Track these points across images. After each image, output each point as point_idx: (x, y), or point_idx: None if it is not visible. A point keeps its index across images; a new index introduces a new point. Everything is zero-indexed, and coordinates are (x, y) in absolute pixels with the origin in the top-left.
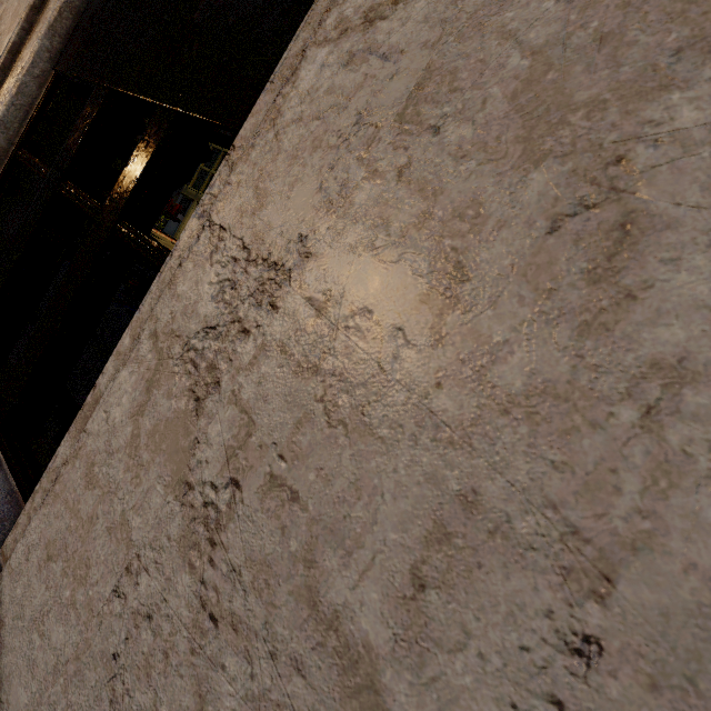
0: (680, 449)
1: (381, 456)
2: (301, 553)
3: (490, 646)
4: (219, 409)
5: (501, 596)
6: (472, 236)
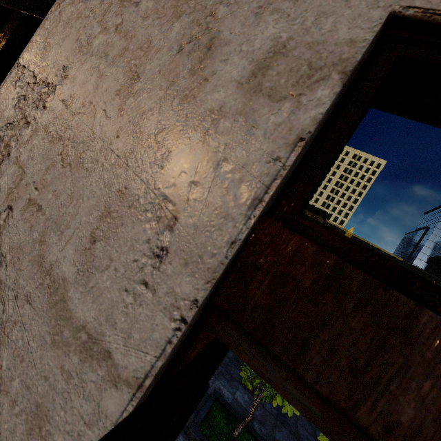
0: (214, 150)
1: (85, 178)
2: (38, 238)
3: (121, 263)
4: (7, 168)
5: (129, 237)
6: (144, 57)
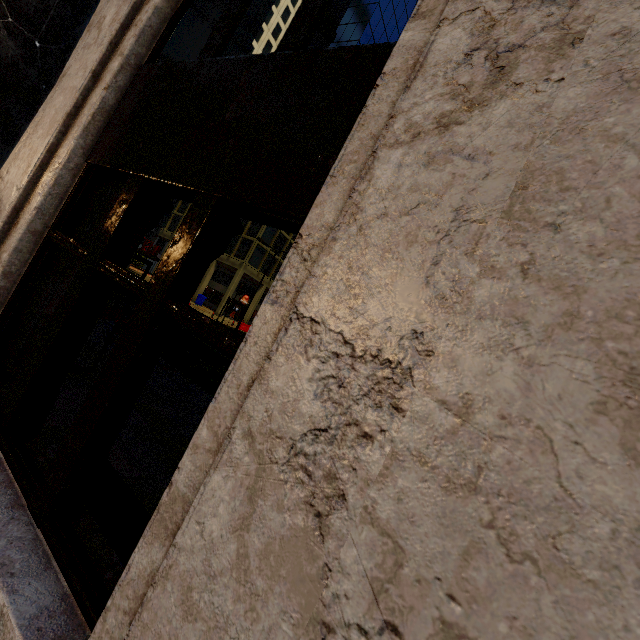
0: None
1: (599, 606)
2: None
3: None
4: (350, 529)
5: None
6: None
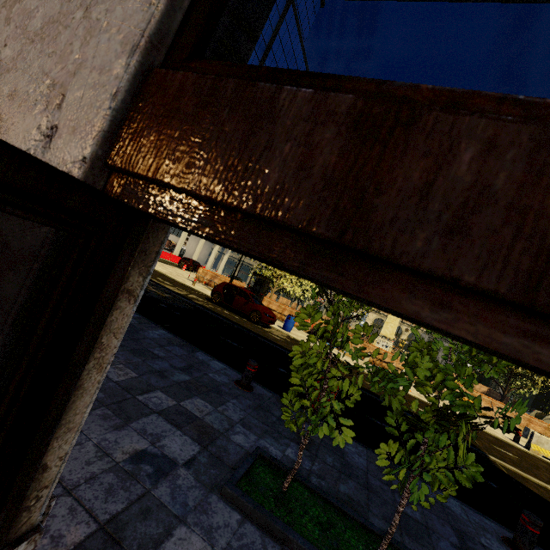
0: (96, 19)
1: None
2: None
3: None
4: None
5: (21, 132)
6: None
